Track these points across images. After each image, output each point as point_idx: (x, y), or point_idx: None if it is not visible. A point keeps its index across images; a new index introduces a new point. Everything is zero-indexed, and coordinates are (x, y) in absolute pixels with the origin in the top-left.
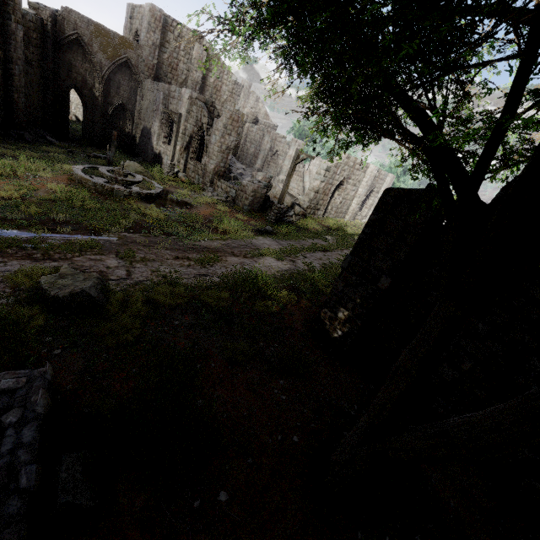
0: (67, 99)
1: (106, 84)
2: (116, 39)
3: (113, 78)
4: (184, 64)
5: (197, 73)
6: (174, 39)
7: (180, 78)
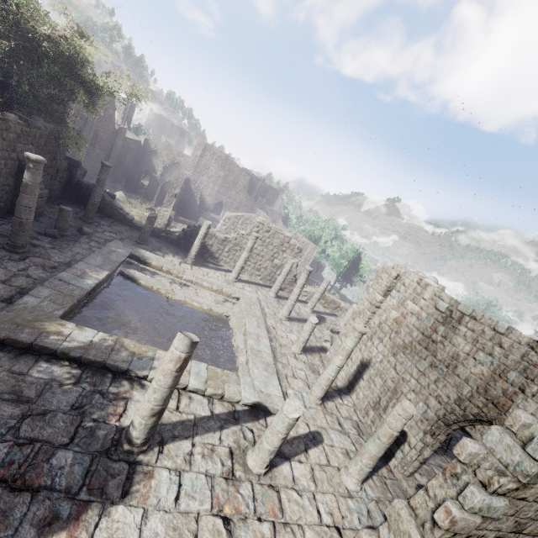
0: (141, 174)
1: (165, 171)
2: (176, 152)
3: (170, 169)
4: (214, 167)
5: (220, 172)
6: (210, 155)
7: (210, 174)
